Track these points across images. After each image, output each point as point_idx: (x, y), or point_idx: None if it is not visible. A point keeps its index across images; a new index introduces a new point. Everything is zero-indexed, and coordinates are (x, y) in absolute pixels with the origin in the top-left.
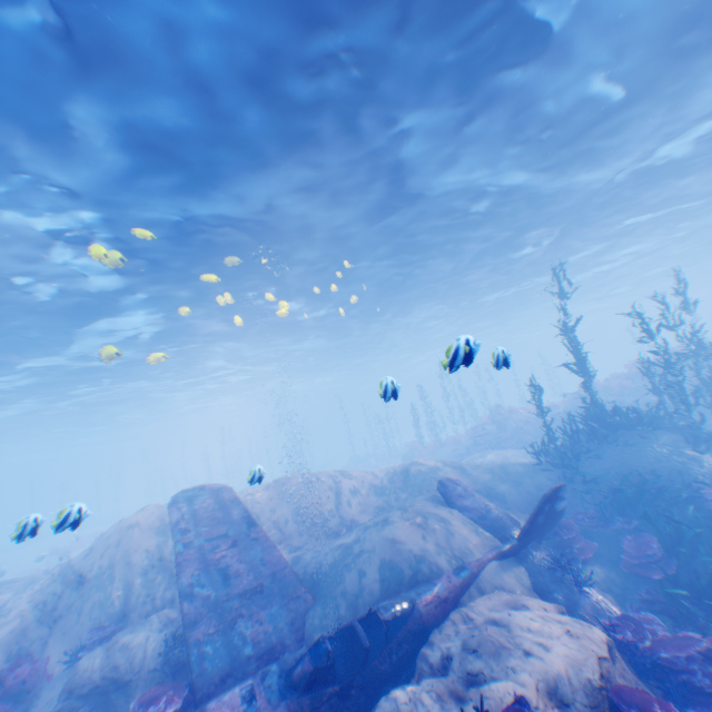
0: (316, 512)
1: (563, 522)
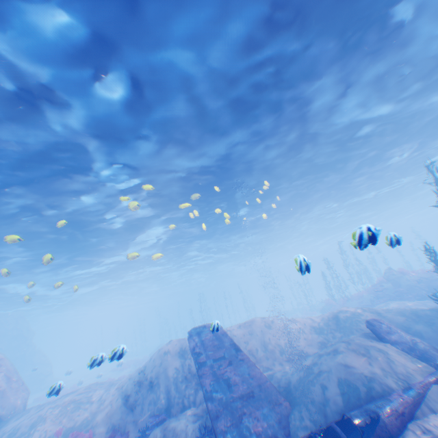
0: (276, 345)
1: None
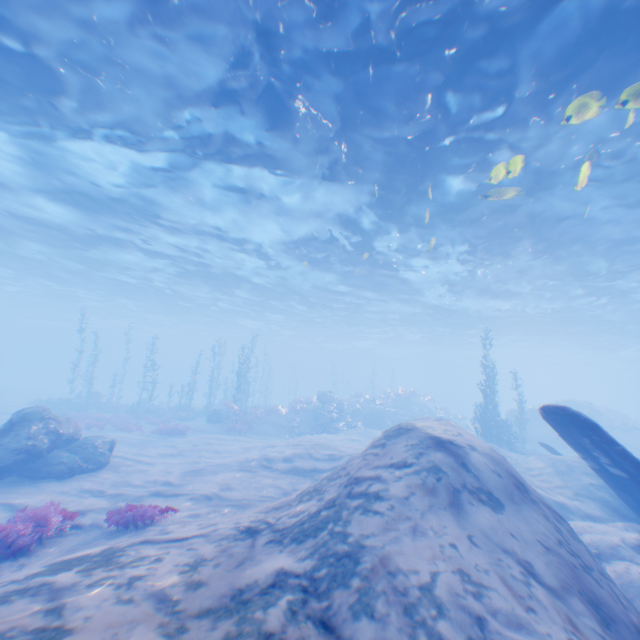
0: None
1: None
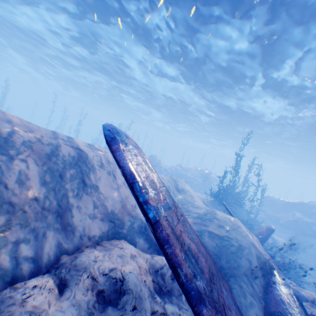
0: None
1: None
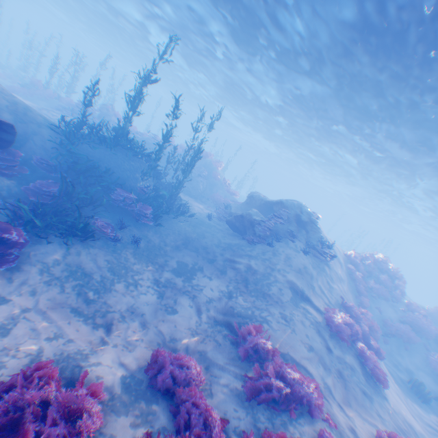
0: None
1: (14, 152)
